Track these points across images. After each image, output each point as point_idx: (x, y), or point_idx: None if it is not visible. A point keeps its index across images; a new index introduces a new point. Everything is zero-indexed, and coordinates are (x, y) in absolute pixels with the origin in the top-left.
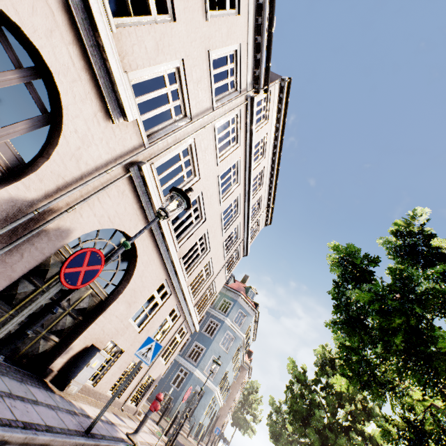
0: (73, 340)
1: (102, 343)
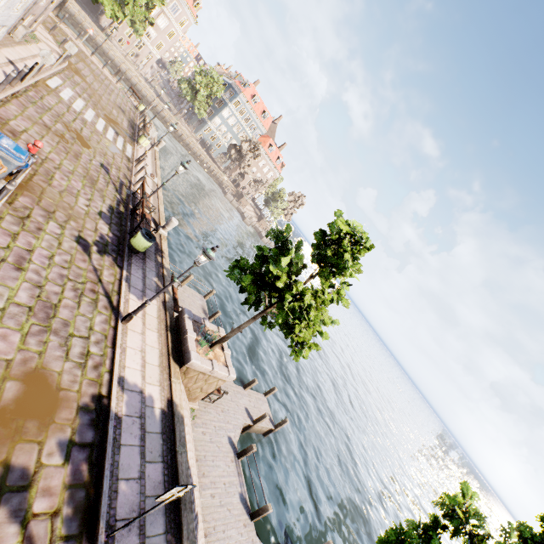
0: (102, 18)
1: (109, 23)
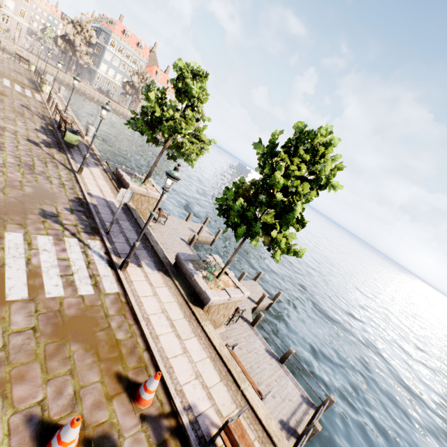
0: None
1: None
